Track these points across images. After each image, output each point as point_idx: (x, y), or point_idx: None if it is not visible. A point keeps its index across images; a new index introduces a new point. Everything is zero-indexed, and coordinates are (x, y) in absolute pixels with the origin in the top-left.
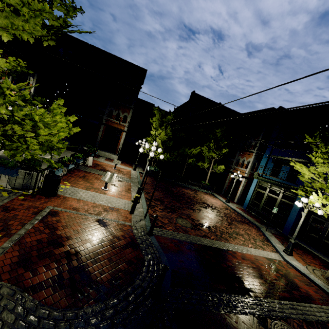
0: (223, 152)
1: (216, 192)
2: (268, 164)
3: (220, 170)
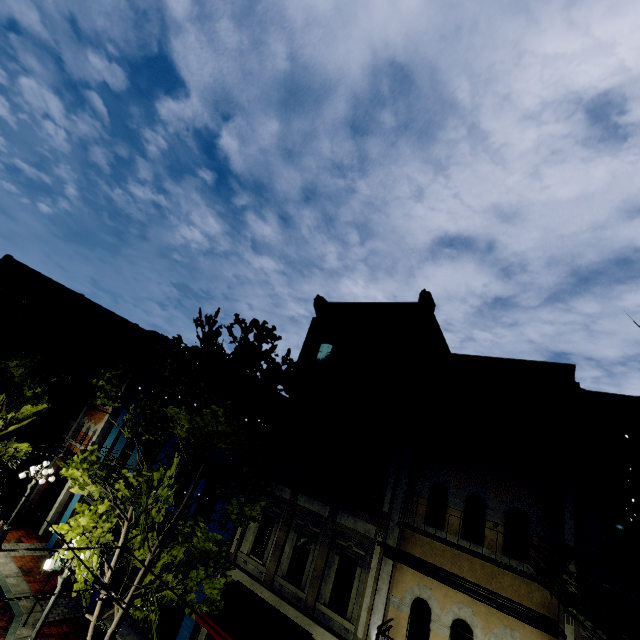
0: (35, 410)
1: (0, 513)
2: (119, 441)
3: (18, 454)
